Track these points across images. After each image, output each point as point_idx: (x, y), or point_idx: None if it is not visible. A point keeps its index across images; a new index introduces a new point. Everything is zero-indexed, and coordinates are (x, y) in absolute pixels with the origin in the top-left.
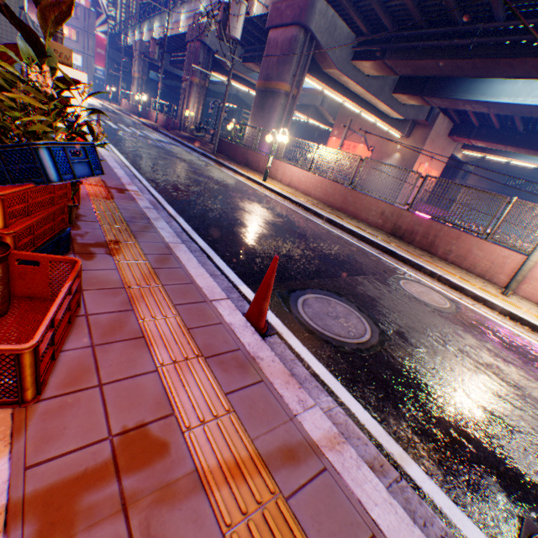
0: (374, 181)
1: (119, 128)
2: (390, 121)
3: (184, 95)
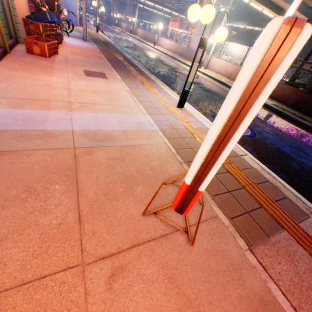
0: (179, 38)
1: (89, 19)
2: (176, 11)
3: (112, 8)
